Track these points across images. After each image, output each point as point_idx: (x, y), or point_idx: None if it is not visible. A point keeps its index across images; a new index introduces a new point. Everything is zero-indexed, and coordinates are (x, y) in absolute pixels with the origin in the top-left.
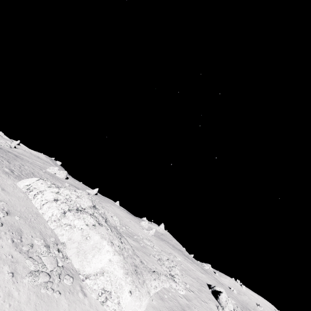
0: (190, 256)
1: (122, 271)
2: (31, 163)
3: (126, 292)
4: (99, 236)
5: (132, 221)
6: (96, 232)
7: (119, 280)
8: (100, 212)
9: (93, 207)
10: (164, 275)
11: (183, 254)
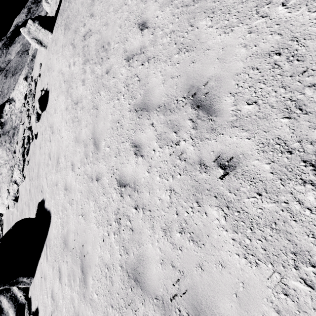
0: None
1: None
2: None
3: None
4: None
5: None
6: None
7: None
8: (2, 120)
9: None
10: None
11: None
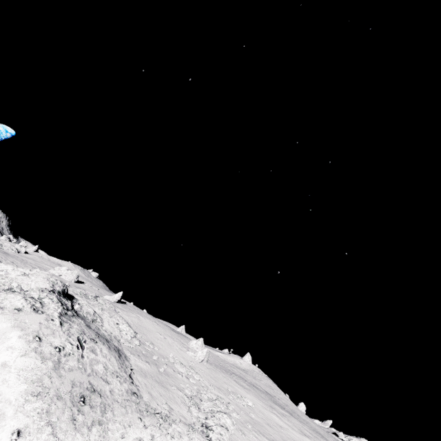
0: (294, 408)
1: (23, 388)
2: (28, 262)
3: (4, 431)
4: (12, 324)
5: (171, 339)
6: (11, 318)
7: (4, 404)
8: (77, 307)
9: (50, 291)
10: (182, 424)
11: (270, 400)
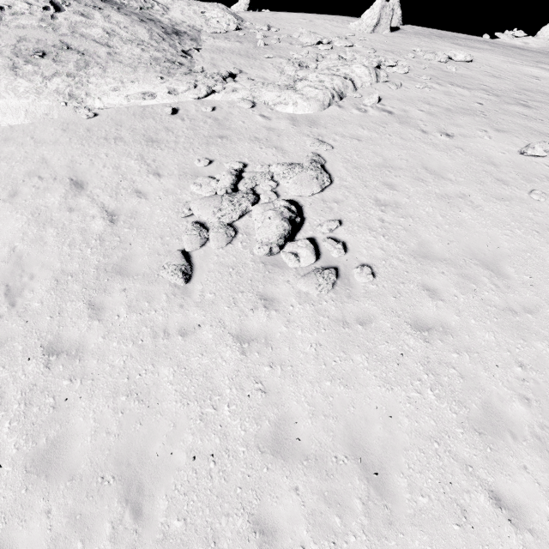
0: None
1: None
2: None
3: None
4: None
5: (324, 22)
6: None
7: None
8: None
9: None
10: (246, 81)
11: None
